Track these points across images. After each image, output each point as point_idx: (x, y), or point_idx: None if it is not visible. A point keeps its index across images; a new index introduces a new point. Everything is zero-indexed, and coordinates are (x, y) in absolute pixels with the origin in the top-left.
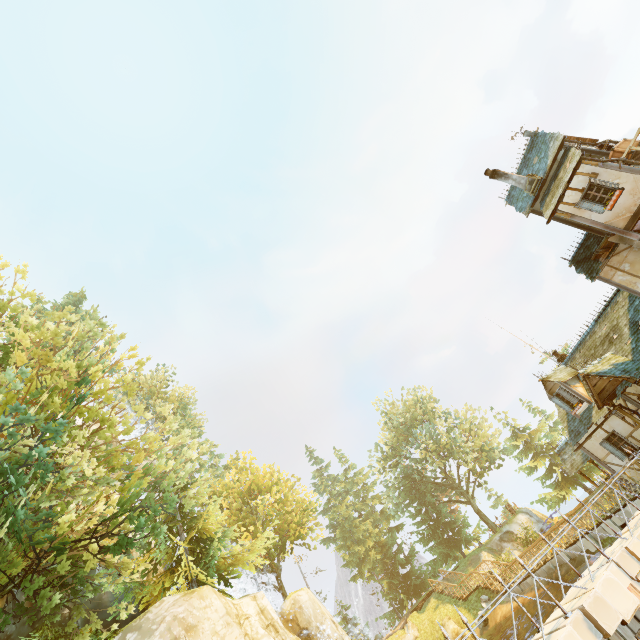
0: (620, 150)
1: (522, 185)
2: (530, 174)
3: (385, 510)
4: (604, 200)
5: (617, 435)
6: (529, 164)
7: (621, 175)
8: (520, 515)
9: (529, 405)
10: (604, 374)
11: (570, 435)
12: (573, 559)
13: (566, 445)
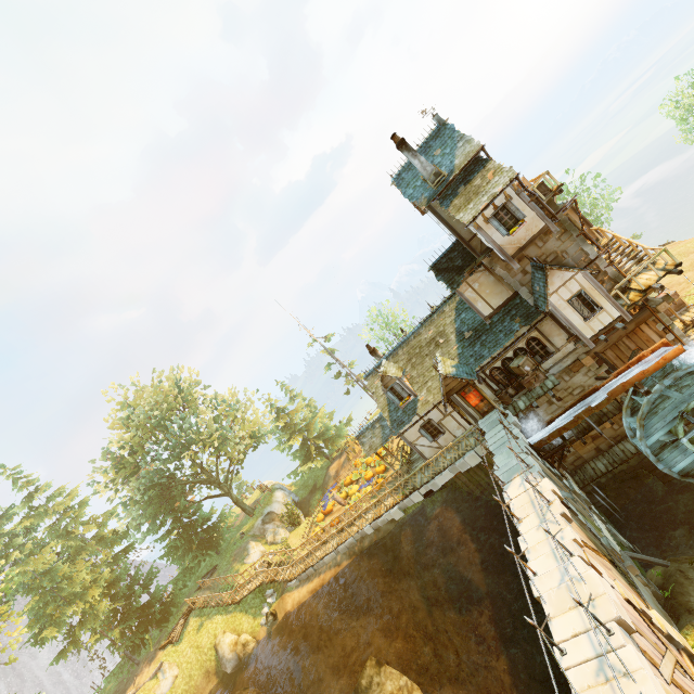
0: (524, 185)
1: (427, 172)
2: (433, 164)
3: (102, 534)
4: (507, 225)
5: (432, 423)
6: (430, 152)
7: (526, 209)
8: (278, 493)
9: (284, 385)
10: (459, 376)
11: (393, 424)
12: (377, 530)
13: (367, 430)
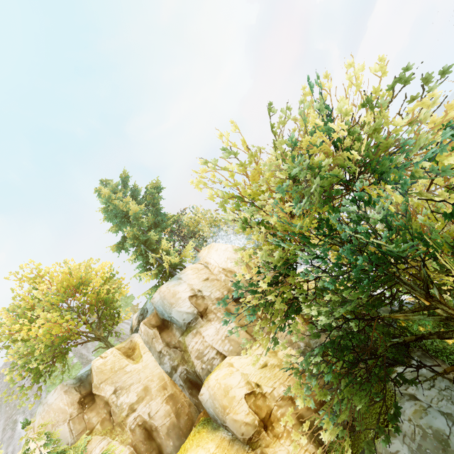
0: None
1: None
2: None
3: None
4: None
5: None
6: None
7: None
8: None
9: None
10: None
11: None
12: None
13: None
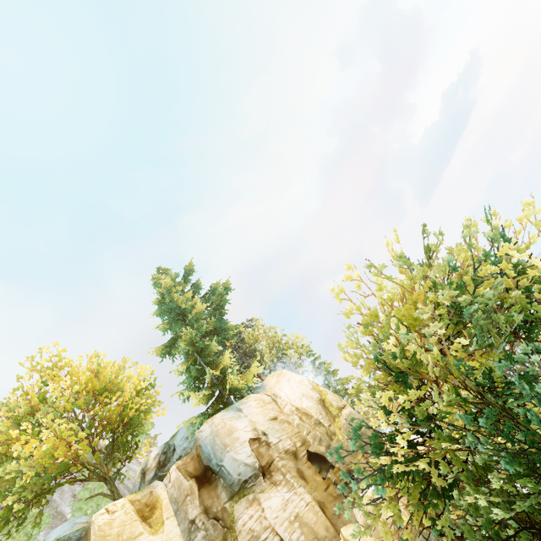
0: None
1: None
2: None
3: None
4: None
5: None
6: None
7: None
8: None
9: None
10: None
11: None
12: None
13: None
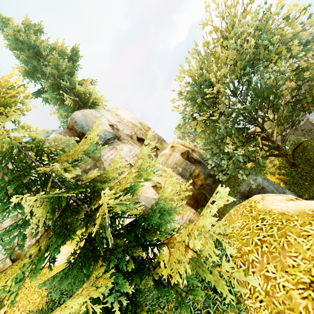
0: None
1: None
2: None
3: None
4: None
5: None
6: None
7: None
8: None
9: None
10: None
11: None
12: None
13: None
